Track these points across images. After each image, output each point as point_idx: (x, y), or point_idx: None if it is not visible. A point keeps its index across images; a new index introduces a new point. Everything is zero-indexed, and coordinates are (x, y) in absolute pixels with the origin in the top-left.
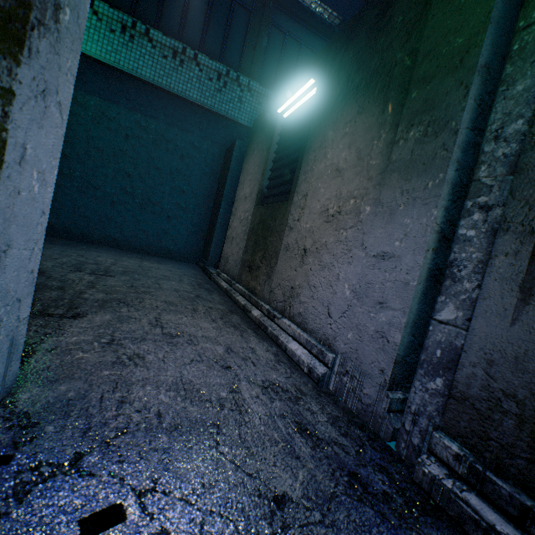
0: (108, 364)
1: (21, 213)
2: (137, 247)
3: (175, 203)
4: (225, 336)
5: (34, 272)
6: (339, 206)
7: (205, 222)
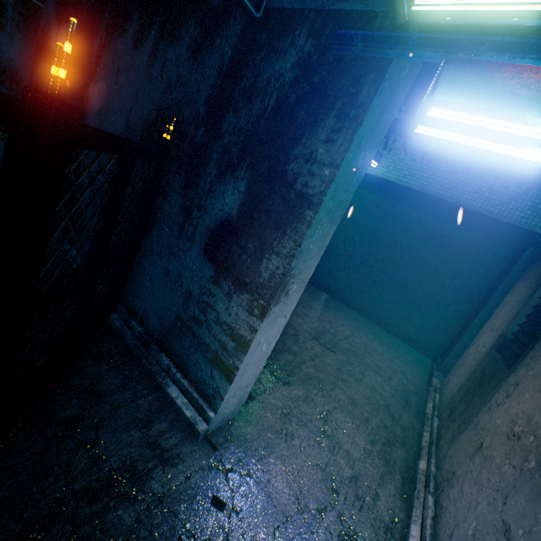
0: (274, 429)
1: (254, 359)
2: (380, 321)
3: (429, 294)
4: (365, 463)
5: (257, 374)
6: (522, 431)
7: (458, 322)
